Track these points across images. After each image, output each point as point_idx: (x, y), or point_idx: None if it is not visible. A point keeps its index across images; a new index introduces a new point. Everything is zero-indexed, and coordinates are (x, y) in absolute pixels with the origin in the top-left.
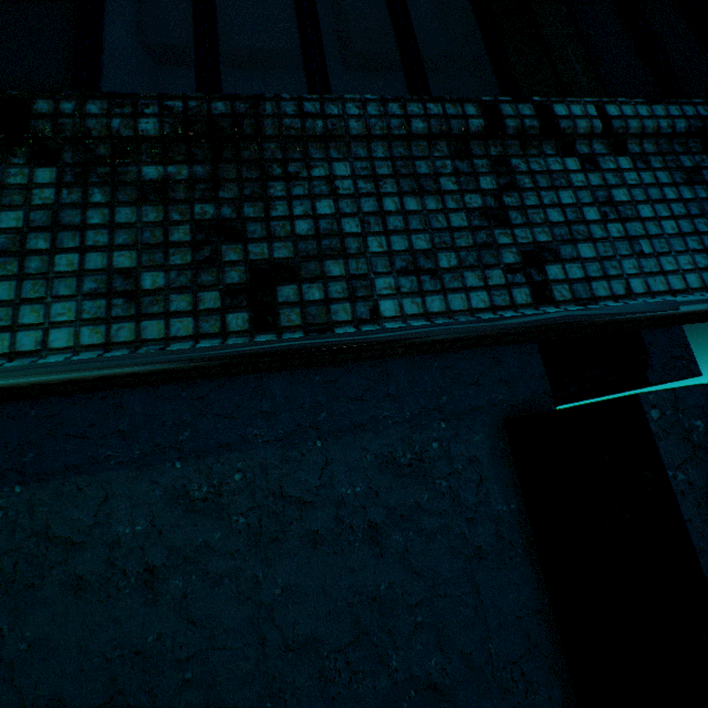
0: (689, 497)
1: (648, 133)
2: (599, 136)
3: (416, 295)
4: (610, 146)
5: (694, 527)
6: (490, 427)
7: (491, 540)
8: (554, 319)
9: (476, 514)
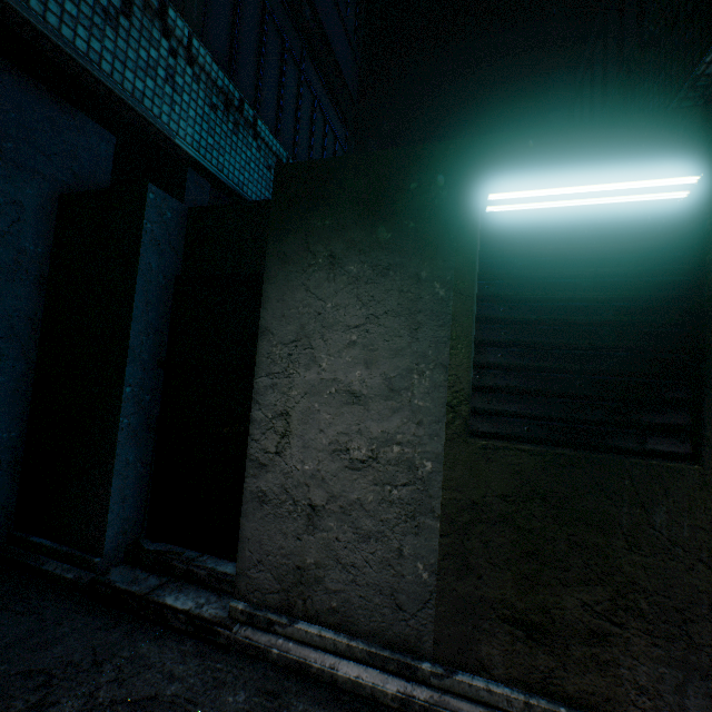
0: (149, 235)
1: (206, 72)
2: (184, 47)
3: (42, 4)
4: (187, 58)
5: (145, 246)
6: (46, 192)
7: (10, 261)
8: (118, 89)
9: (3, 239)
